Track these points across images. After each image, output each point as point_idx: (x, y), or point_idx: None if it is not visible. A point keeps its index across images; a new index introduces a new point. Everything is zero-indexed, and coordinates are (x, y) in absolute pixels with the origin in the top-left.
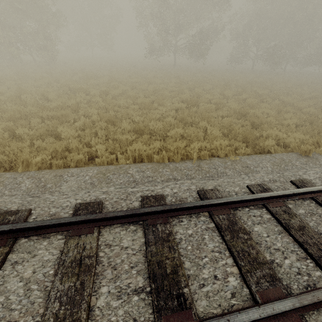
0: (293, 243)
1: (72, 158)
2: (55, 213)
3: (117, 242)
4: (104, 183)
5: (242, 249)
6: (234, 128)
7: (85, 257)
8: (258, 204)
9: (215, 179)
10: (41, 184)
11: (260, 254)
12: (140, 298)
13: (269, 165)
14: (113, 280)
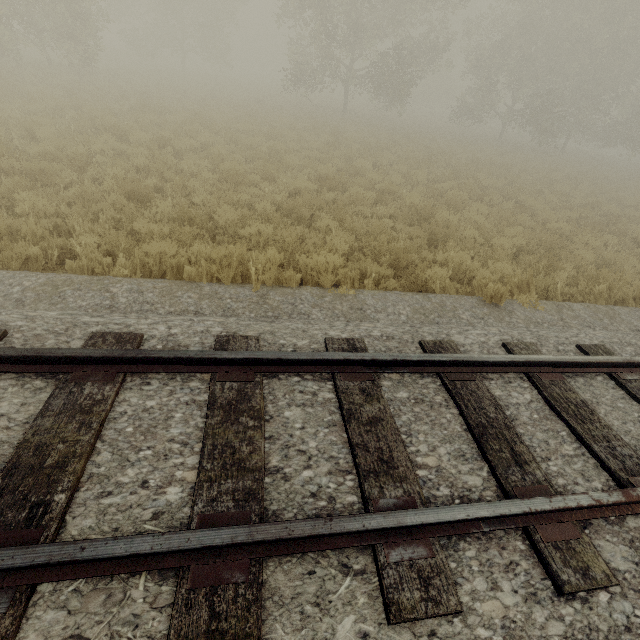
0: (342, 446)
1: (15, 252)
2: None
3: None
4: (46, 304)
5: (228, 443)
6: (378, 237)
7: None
8: (321, 372)
9: (276, 322)
10: None
11: (256, 455)
12: None
13: (407, 312)
14: None
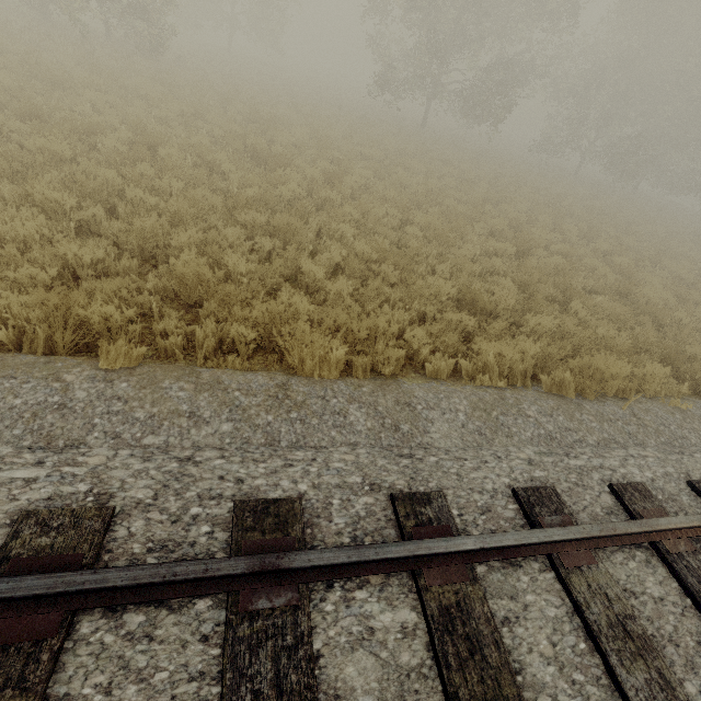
0: None
1: (386, 355)
2: (487, 505)
3: (640, 586)
4: (503, 436)
5: None
6: (646, 331)
7: (625, 618)
8: None
9: (686, 453)
10: (387, 423)
11: None
12: None
13: None
14: (691, 668)
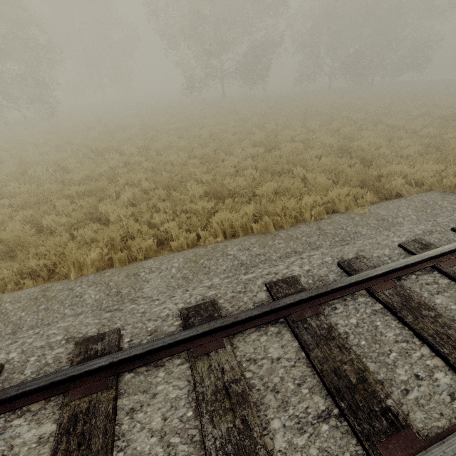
0: None
1: (138, 246)
2: (155, 328)
3: (262, 354)
4: (202, 275)
5: (436, 332)
6: (344, 169)
7: (231, 383)
8: (427, 267)
9: (351, 243)
10: (112, 292)
11: None
12: (331, 426)
13: (412, 213)
14: (282, 408)
